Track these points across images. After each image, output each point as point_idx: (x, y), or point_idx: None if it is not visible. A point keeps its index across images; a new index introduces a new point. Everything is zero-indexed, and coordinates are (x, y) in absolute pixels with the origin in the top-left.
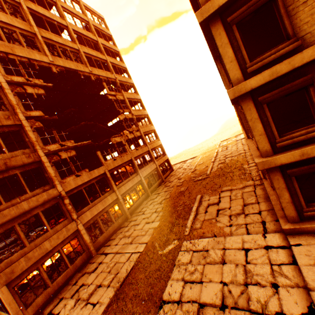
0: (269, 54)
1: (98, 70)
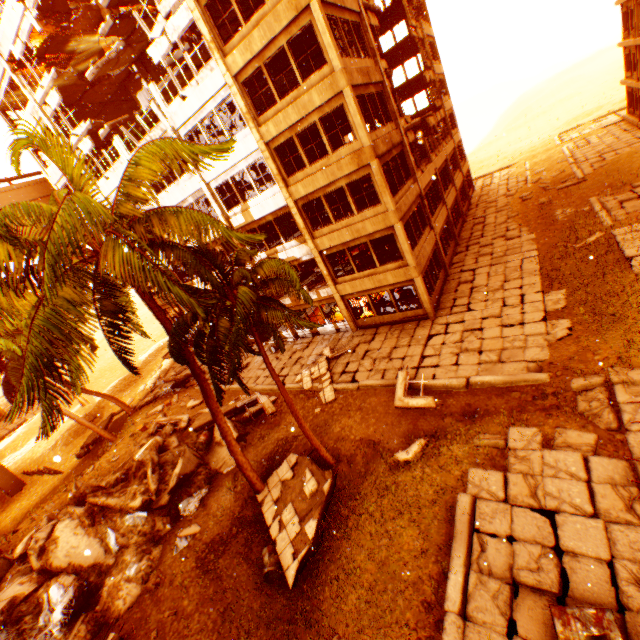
0: None
1: None
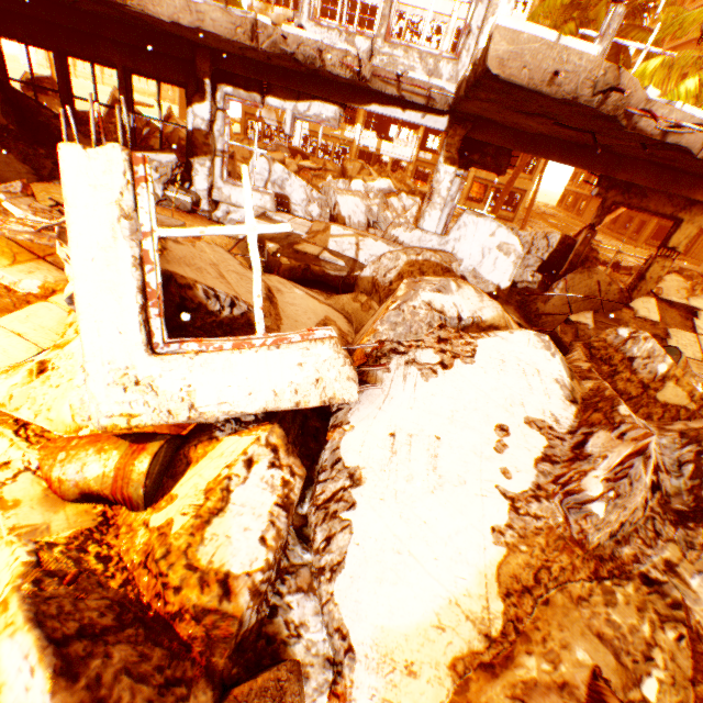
0: None
1: None
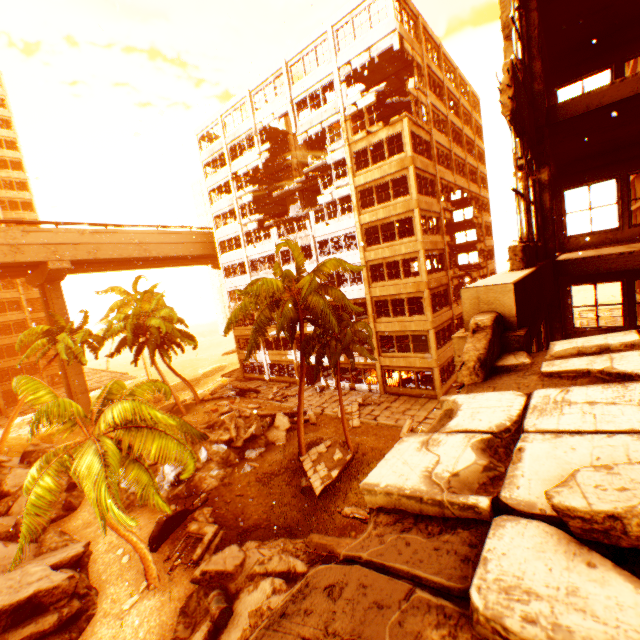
0: None
1: (471, 184)
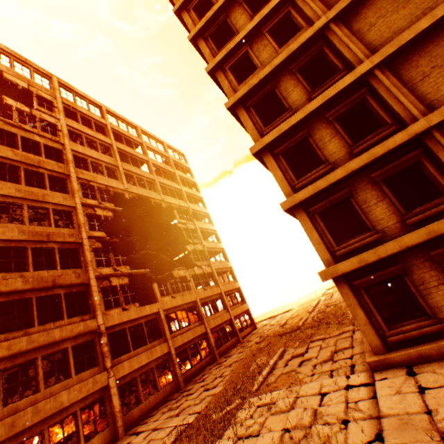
0: (311, 174)
1: (170, 198)
